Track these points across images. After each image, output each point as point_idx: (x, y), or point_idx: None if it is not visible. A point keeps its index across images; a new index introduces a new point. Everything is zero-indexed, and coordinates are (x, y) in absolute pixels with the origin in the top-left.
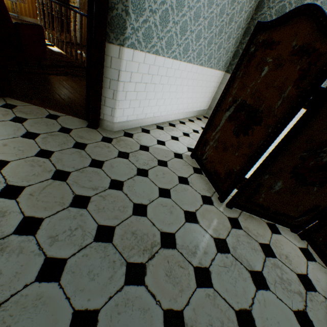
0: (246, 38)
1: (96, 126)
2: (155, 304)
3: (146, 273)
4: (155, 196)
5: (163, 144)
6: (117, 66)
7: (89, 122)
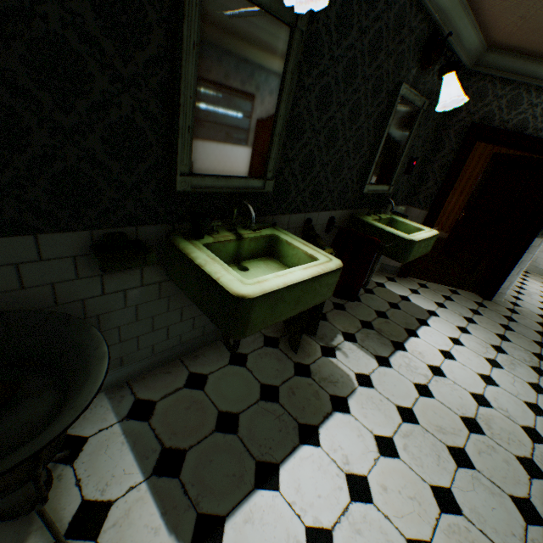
0: None
1: (490, 298)
2: None
3: None
4: None
5: None
6: (532, 251)
7: (480, 295)
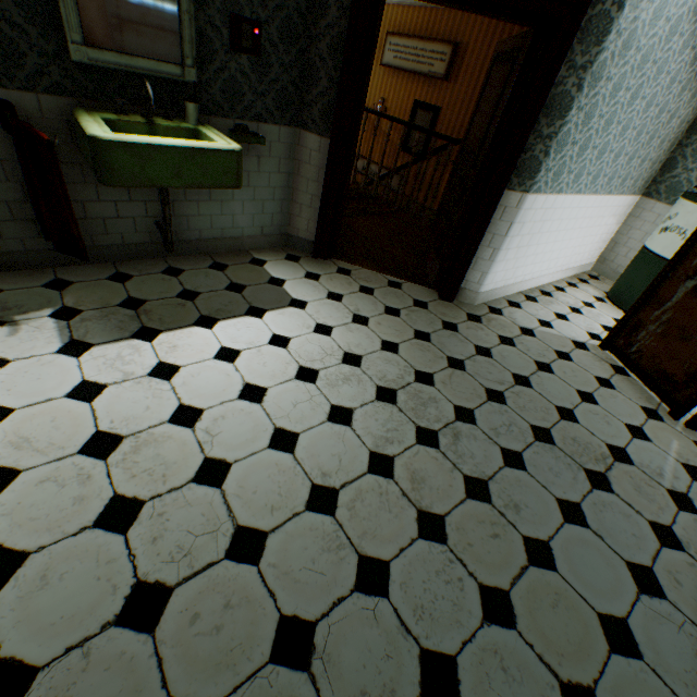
0: (693, 136)
1: (452, 298)
2: (634, 513)
3: (610, 483)
4: (575, 400)
5: (549, 327)
6: (510, 218)
7: (439, 292)
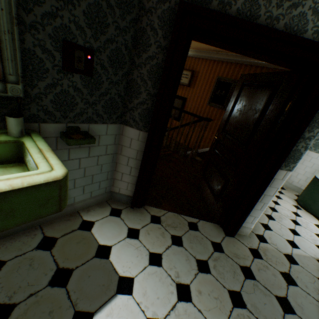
0: None
1: (234, 233)
2: None
3: None
4: None
5: (296, 246)
6: (277, 185)
7: (223, 228)
